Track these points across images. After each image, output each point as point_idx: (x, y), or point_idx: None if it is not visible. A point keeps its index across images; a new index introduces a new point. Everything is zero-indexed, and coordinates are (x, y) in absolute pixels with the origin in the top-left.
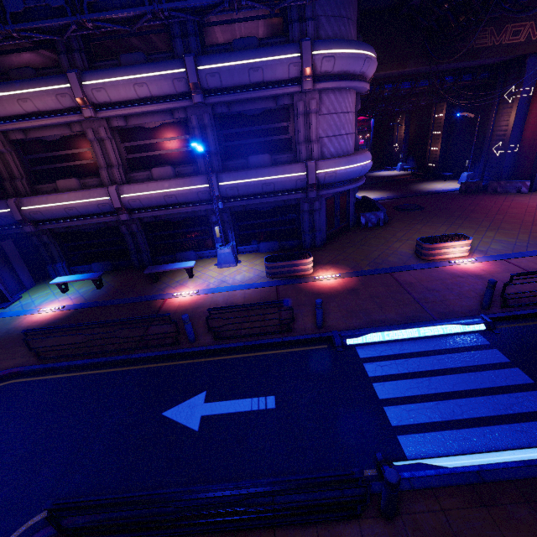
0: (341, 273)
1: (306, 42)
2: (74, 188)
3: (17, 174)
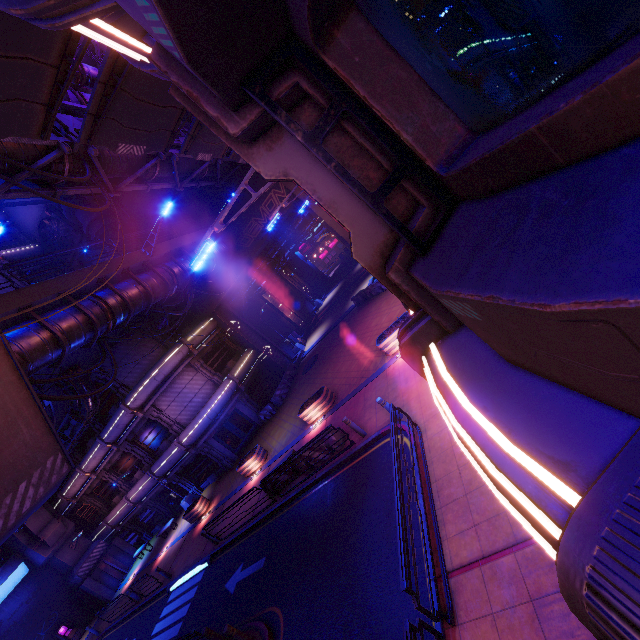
0: (213, 507)
1: (121, 405)
2: (120, 500)
3: (100, 506)
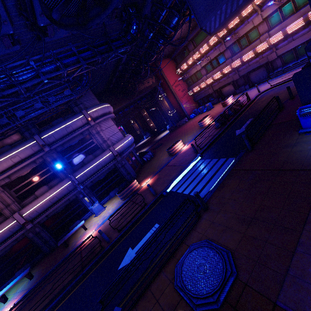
0: (150, 177)
1: (83, 111)
2: None
3: None
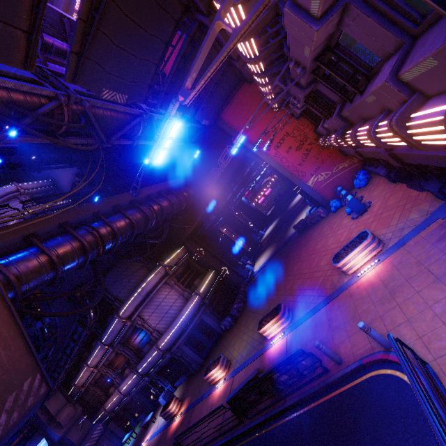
0: (184, 409)
1: (115, 315)
2: (114, 390)
3: (100, 394)
